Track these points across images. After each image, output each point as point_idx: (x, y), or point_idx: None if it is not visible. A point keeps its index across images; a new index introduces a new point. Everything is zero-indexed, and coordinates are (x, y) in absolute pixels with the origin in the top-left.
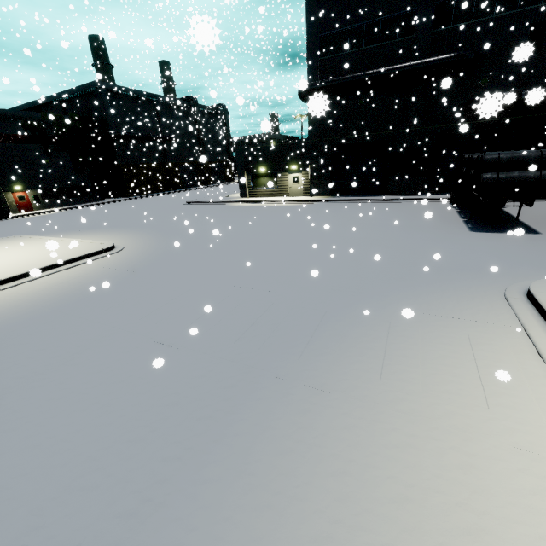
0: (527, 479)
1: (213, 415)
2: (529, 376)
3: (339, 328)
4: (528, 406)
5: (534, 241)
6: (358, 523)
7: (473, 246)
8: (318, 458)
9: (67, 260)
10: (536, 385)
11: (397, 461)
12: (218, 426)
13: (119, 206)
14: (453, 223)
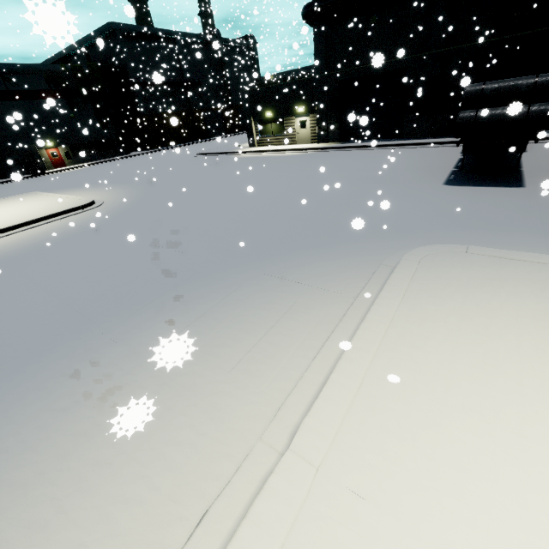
0: (187, 433)
1: (24, 356)
2: (301, 347)
3: (192, 288)
4: (265, 374)
5: (503, 196)
6: (34, 445)
7: (423, 203)
8: (58, 396)
9: (45, 216)
10: (297, 355)
11: (109, 406)
12: (19, 365)
13: (138, 159)
14: (435, 175)
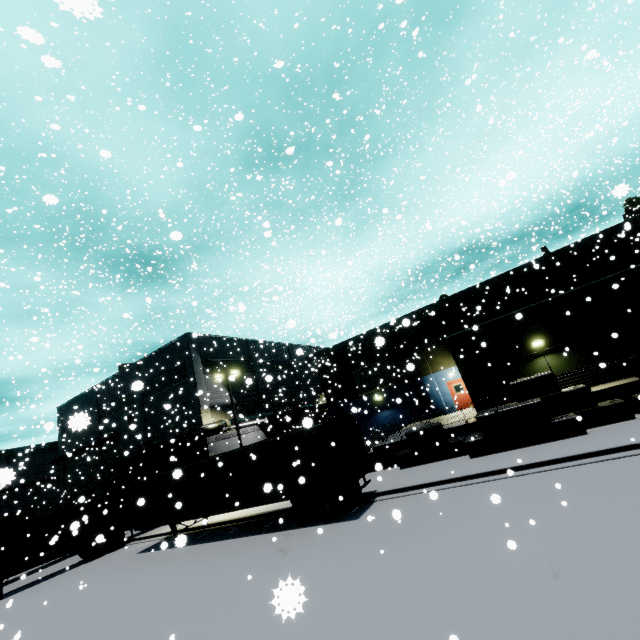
0: None
1: None
2: None
3: None
4: None
5: None
6: None
7: None
8: None
9: None
10: None
11: None
12: None
13: None
14: None
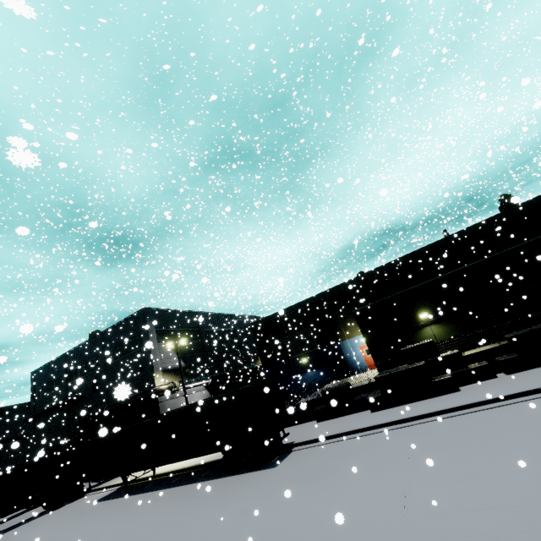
0: None
1: None
2: None
3: None
4: None
5: None
6: None
7: None
8: None
9: None
10: None
11: None
12: None
13: None
14: None
